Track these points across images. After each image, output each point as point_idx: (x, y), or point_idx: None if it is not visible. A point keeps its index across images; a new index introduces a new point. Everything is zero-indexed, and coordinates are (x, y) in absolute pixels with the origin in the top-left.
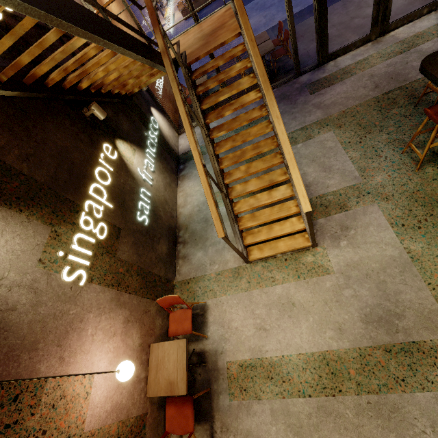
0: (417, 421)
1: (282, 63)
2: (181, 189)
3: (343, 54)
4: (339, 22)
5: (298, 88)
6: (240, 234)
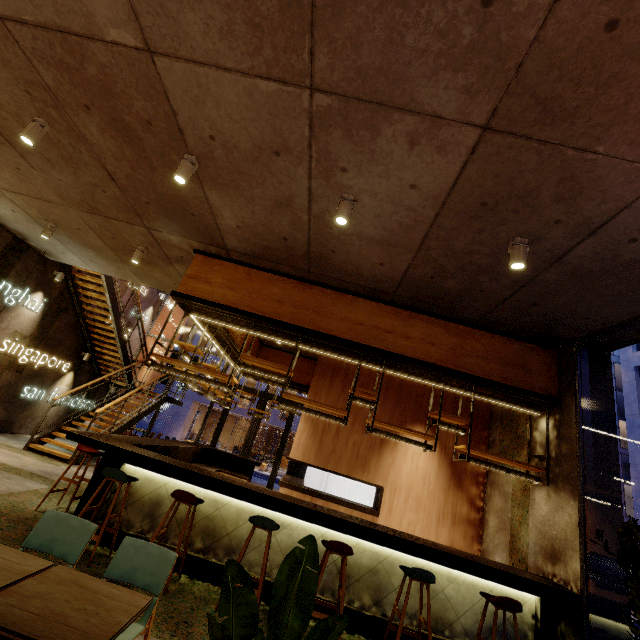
0: (2, 475)
1: None
2: None
3: None
4: None
5: None
6: (49, 433)
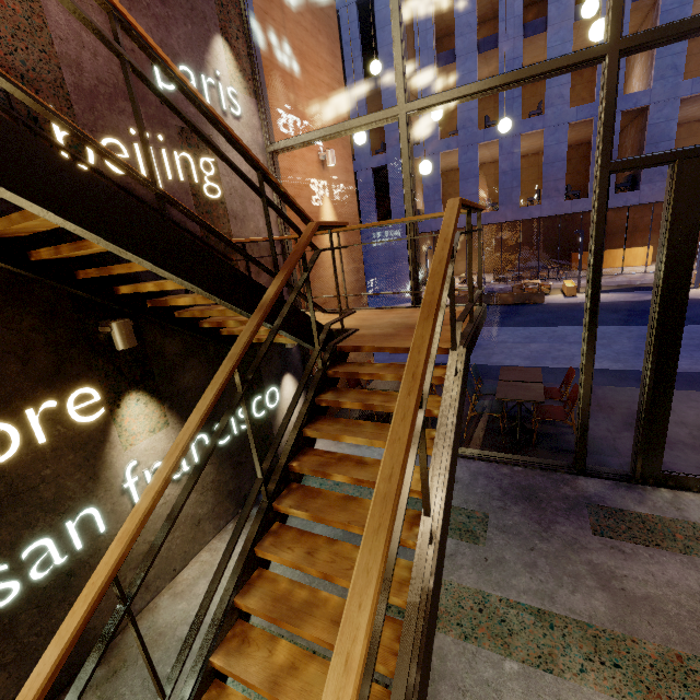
0: None
1: (556, 429)
2: (218, 544)
3: (699, 490)
4: (699, 423)
5: (569, 498)
6: None
